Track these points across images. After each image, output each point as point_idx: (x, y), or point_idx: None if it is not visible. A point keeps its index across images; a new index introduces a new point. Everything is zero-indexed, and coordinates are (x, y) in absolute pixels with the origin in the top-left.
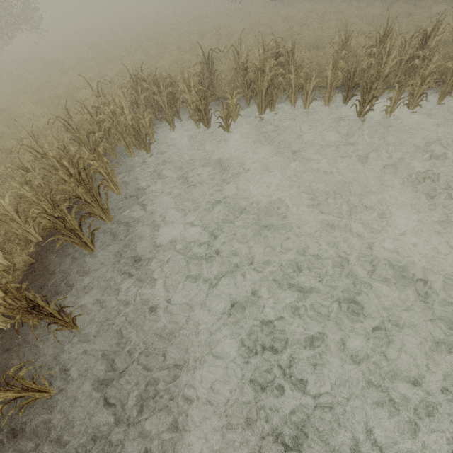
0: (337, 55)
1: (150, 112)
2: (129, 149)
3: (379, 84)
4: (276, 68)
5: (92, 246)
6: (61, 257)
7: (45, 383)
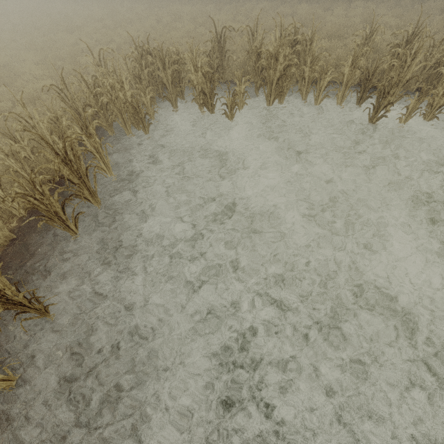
0: (359, 50)
1: (153, 88)
2: (127, 127)
3: (398, 89)
4: (291, 57)
5: (75, 229)
6: (43, 237)
7: (9, 372)
